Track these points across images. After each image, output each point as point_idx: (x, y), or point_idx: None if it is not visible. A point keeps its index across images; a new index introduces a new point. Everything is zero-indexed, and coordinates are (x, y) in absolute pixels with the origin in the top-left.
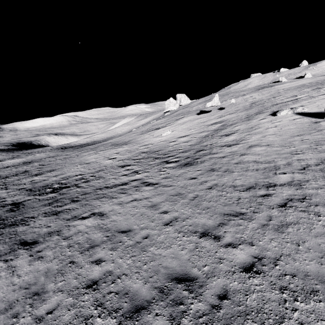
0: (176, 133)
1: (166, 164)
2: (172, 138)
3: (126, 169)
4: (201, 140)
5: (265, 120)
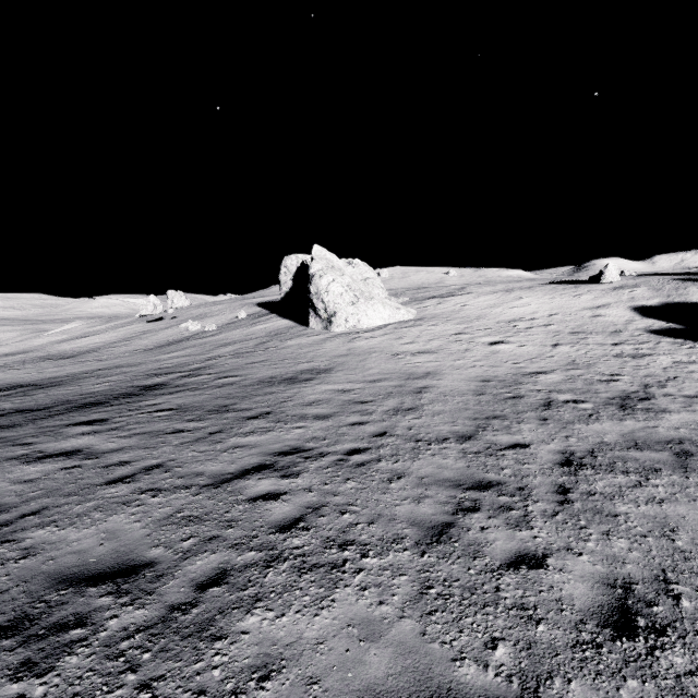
0: (96, 341)
1: (48, 360)
2: (85, 345)
3: (3, 367)
4: (104, 345)
5: (170, 330)
